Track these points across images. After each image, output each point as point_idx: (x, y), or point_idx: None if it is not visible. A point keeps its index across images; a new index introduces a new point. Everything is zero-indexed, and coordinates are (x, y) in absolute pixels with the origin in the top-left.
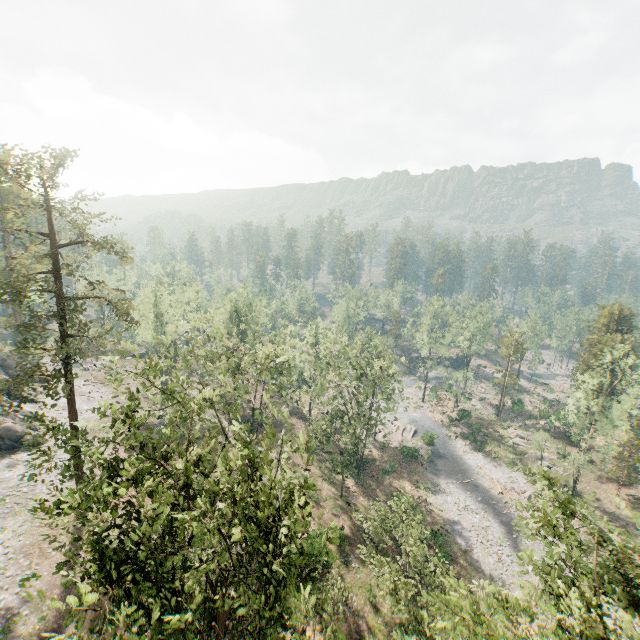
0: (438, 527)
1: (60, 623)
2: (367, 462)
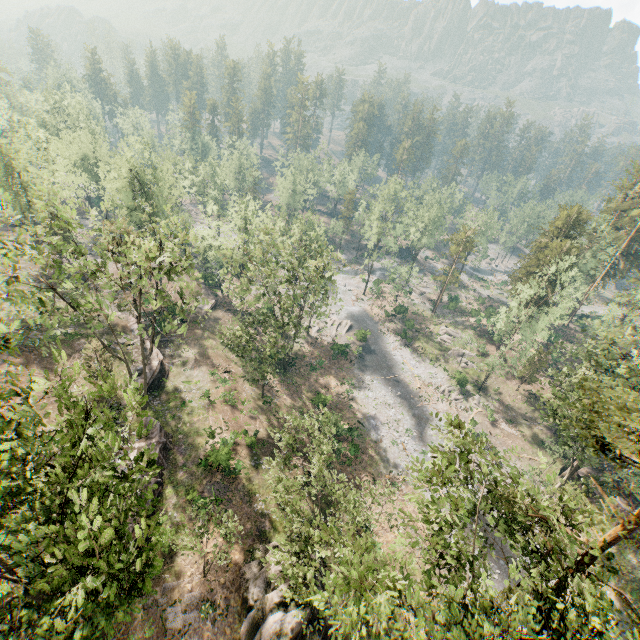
0: (355, 421)
1: None
2: (296, 359)
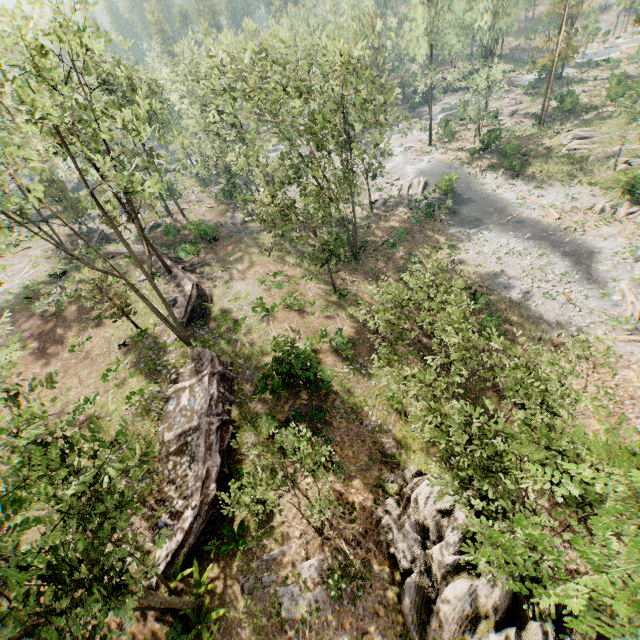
0: (475, 288)
1: None
2: (366, 241)
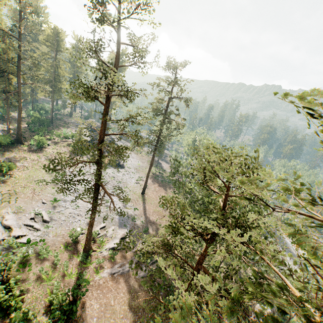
0: None
1: (146, 225)
2: None
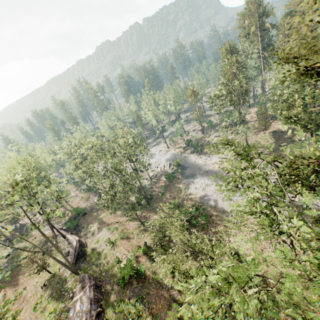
0: (197, 204)
1: None
2: (151, 195)
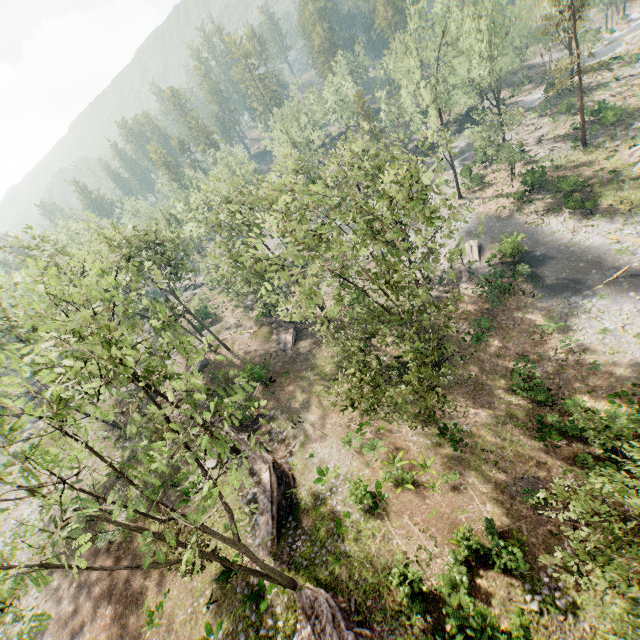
0: (628, 388)
1: None
2: (441, 339)
